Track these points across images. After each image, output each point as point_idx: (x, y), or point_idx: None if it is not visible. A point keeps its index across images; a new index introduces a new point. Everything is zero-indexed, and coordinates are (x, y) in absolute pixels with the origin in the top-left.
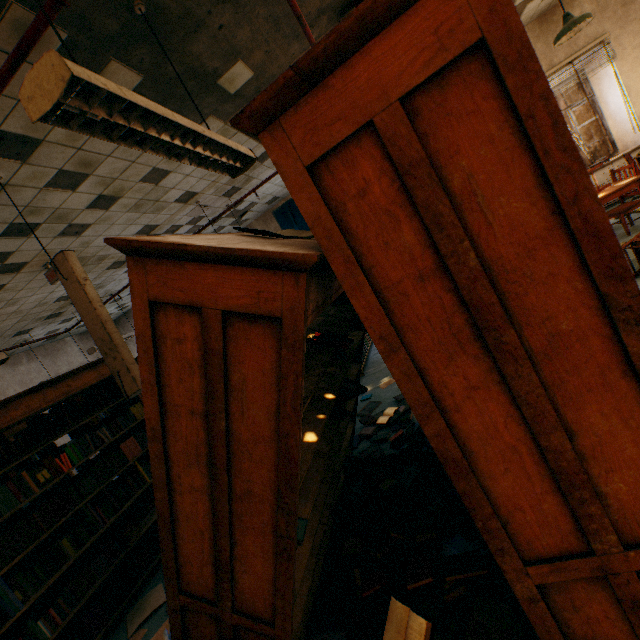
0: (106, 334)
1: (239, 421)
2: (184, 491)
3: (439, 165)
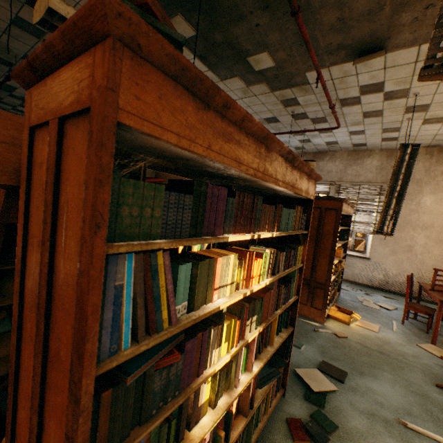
0: None
1: None
2: None
3: (63, 179)
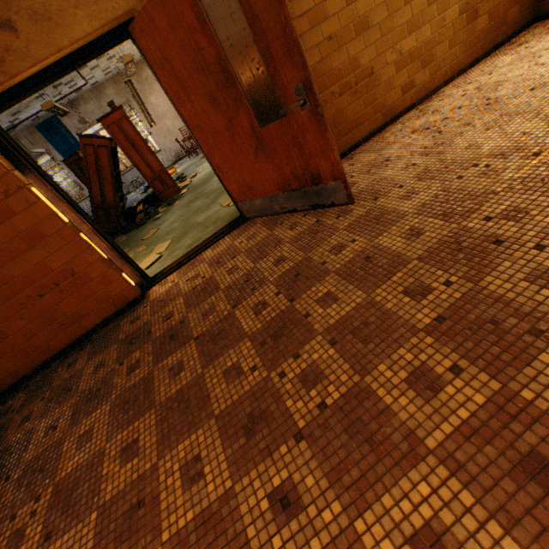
0: None
1: (103, 164)
2: (93, 180)
3: (124, 128)
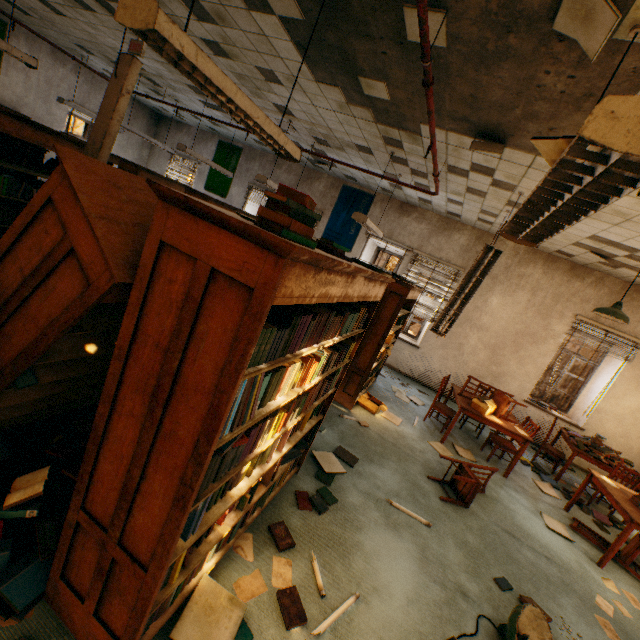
0: (101, 142)
1: (37, 302)
2: None
3: (203, 312)
